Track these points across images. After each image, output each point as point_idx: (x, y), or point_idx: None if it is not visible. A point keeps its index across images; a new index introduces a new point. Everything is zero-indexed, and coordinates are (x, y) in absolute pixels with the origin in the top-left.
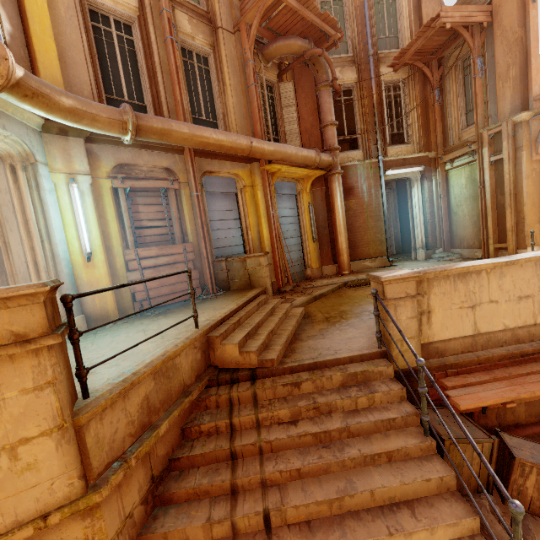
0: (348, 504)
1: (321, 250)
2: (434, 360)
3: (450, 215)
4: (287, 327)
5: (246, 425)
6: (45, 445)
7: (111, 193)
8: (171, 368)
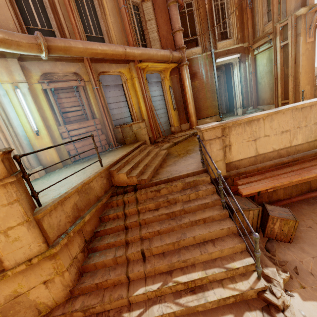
0: (182, 244)
1: (179, 115)
2: (233, 171)
3: (257, 85)
4: (155, 162)
5: (132, 213)
6: (22, 229)
7: (43, 93)
8: (88, 188)
